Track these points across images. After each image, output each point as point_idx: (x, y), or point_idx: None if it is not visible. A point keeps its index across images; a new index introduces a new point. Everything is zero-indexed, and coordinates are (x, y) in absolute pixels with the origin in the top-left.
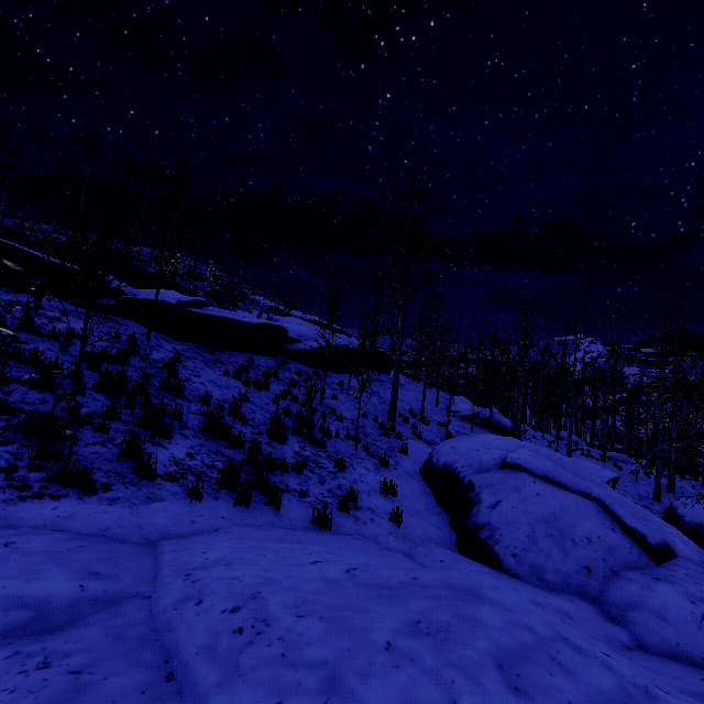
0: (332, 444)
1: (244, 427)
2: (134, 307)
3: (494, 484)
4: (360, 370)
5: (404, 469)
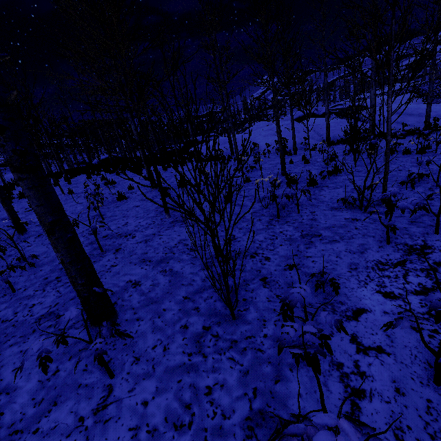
0: None
1: None
2: None
3: None
4: None
5: None
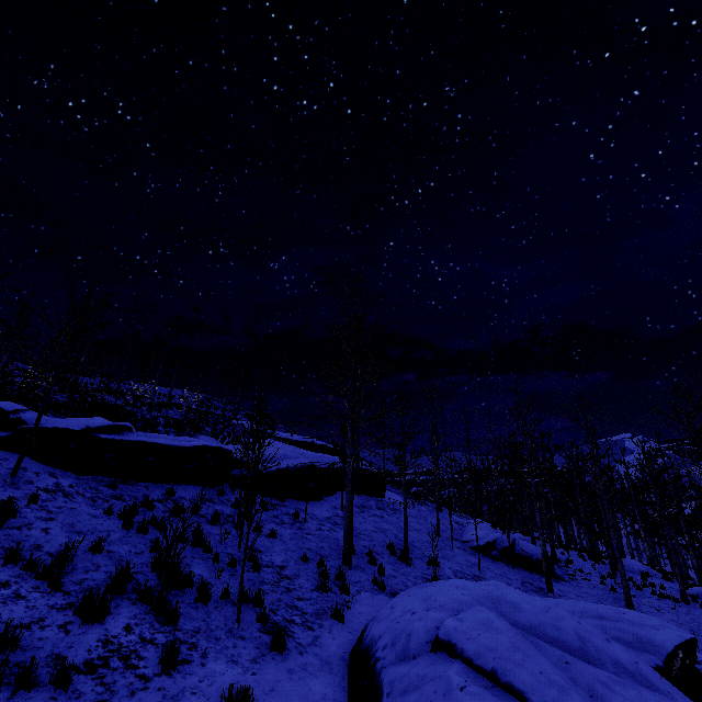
0: (204, 615)
1: (48, 596)
2: (26, 438)
3: (407, 690)
4: (339, 494)
5: (321, 650)
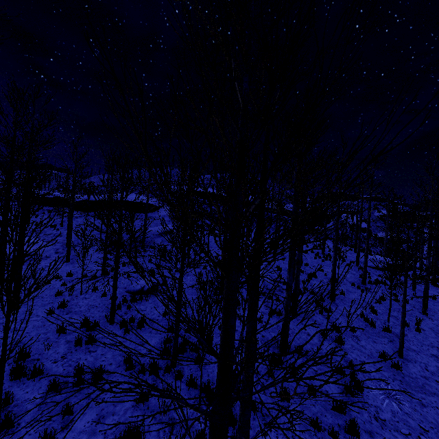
0: None
1: None
2: None
3: None
4: None
5: None
